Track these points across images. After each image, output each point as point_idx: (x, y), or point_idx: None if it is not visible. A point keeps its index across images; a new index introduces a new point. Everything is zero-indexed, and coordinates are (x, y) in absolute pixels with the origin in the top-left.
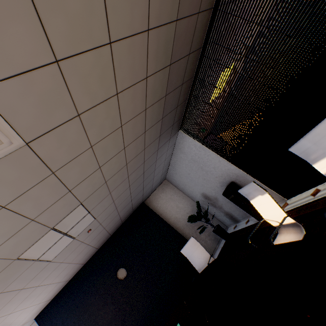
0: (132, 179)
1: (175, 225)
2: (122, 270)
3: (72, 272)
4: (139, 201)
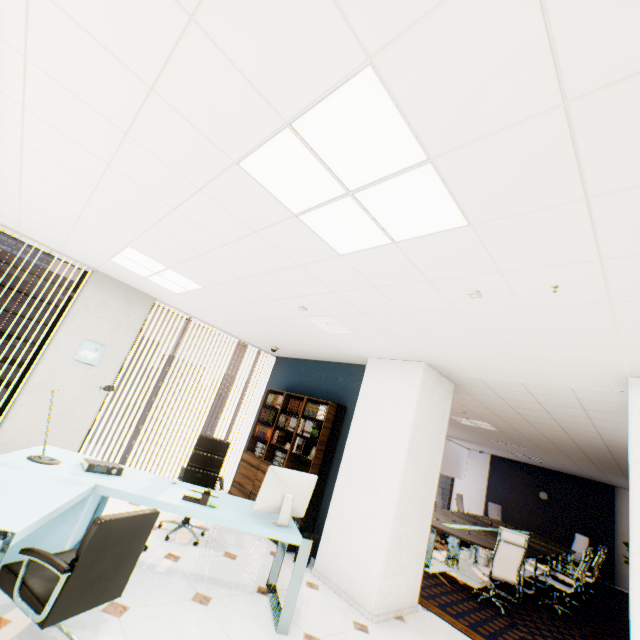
0: (588, 472)
1: (620, 533)
2: (545, 494)
3: (519, 460)
4: (604, 482)
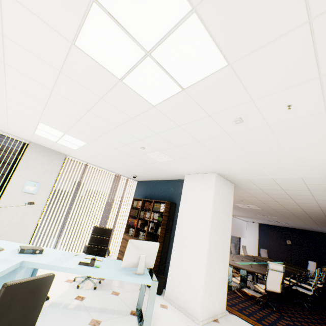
0: (312, 227)
1: None
2: (289, 241)
3: (274, 224)
4: (321, 231)
